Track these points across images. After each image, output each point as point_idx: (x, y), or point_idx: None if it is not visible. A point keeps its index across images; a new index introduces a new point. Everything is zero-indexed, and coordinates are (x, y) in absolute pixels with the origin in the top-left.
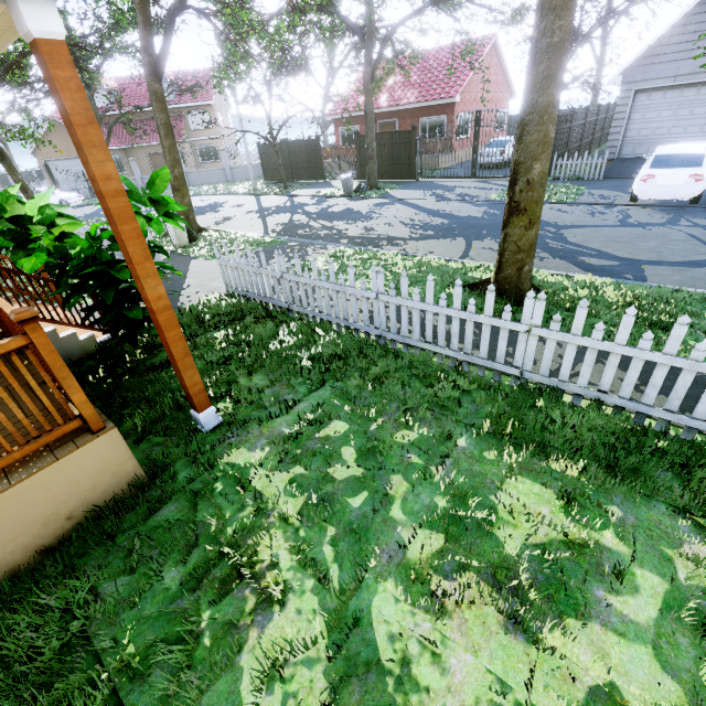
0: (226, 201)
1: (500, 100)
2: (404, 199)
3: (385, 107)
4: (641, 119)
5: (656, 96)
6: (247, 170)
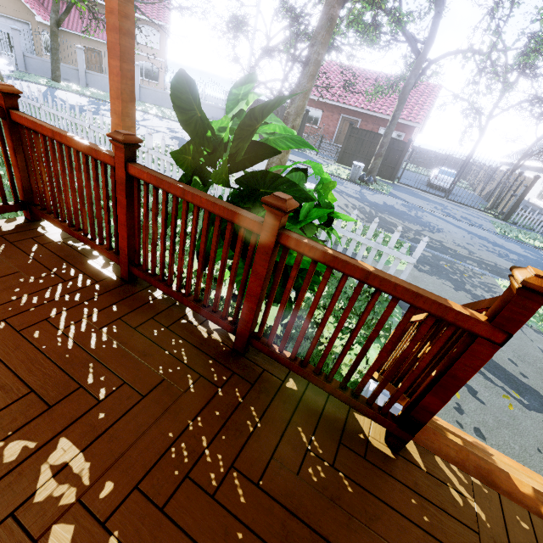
0: None
1: (418, 133)
2: (417, 205)
3: (356, 107)
4: None
5: None
6: (204, 107)
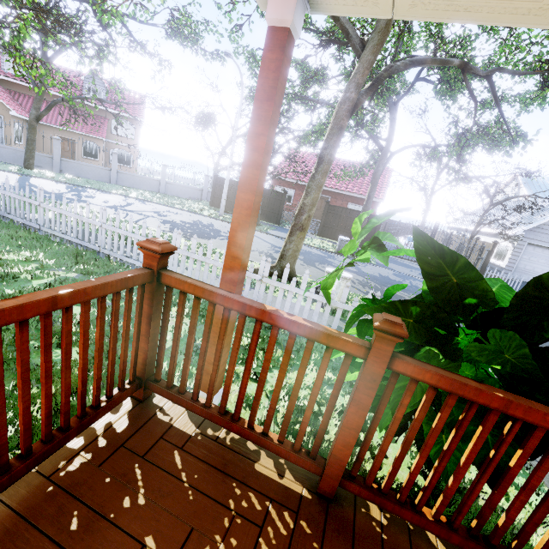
0: (210, 222)
1: None
2: (404, 273)
3: (326, 186)
4: (527, 259)
5: (538, 250)
6: (181, 189)
